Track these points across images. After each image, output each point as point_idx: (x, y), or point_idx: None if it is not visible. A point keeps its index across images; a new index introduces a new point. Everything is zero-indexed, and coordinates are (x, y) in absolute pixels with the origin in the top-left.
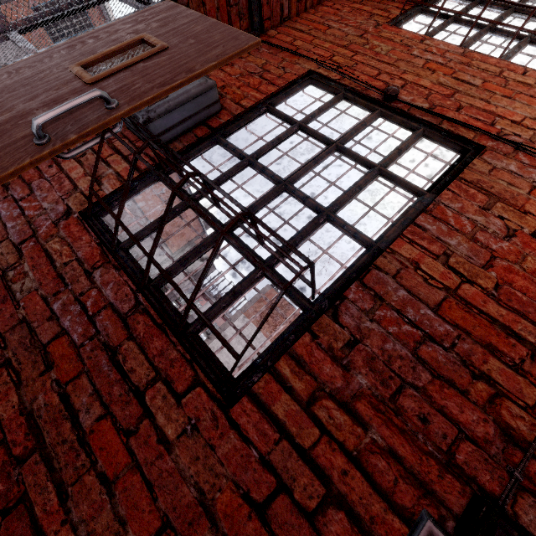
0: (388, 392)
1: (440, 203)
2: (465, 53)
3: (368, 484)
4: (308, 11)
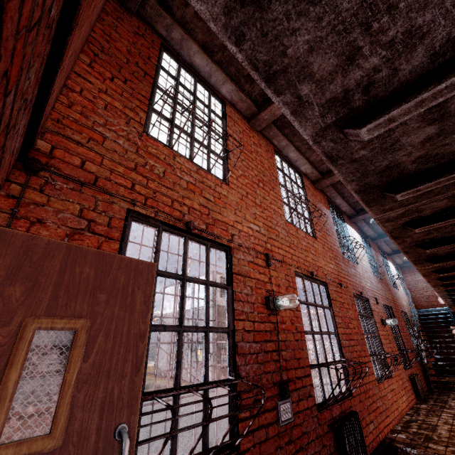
0: (260, 383)
1: (236, 291)
2: (197, 170)
3: (269, 412)
4: (60, 99)
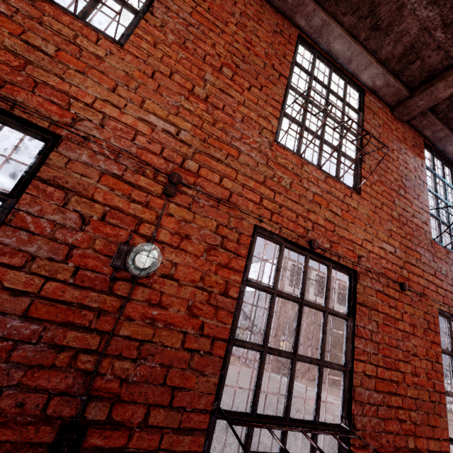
0: None
1: (21, 210)
2: (35, 1)
3: None
4: None
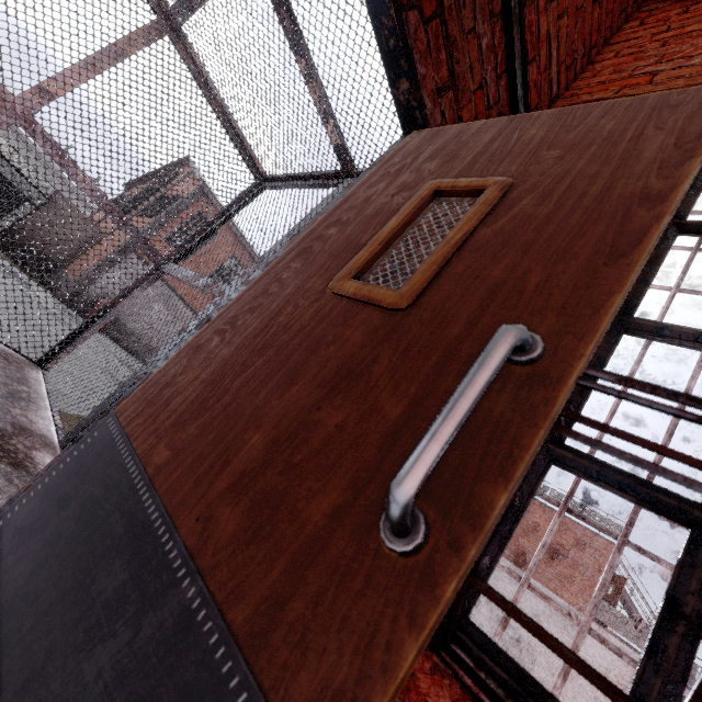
0: None
1: None
2: None
3: None
4: (579, 77)
